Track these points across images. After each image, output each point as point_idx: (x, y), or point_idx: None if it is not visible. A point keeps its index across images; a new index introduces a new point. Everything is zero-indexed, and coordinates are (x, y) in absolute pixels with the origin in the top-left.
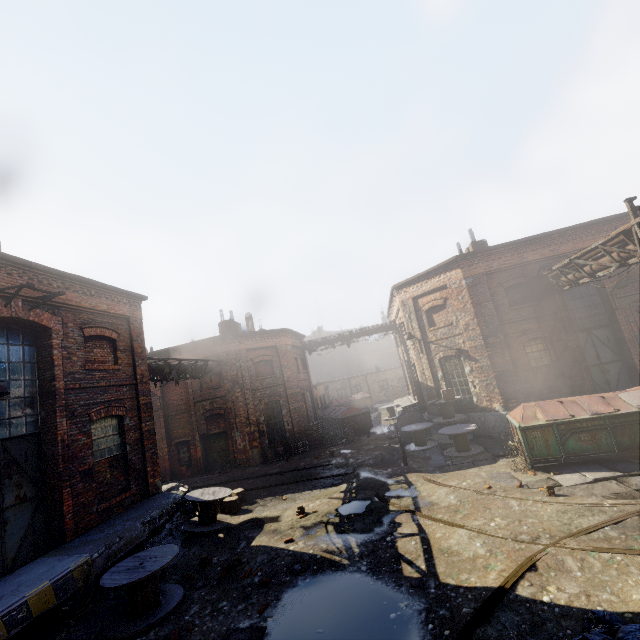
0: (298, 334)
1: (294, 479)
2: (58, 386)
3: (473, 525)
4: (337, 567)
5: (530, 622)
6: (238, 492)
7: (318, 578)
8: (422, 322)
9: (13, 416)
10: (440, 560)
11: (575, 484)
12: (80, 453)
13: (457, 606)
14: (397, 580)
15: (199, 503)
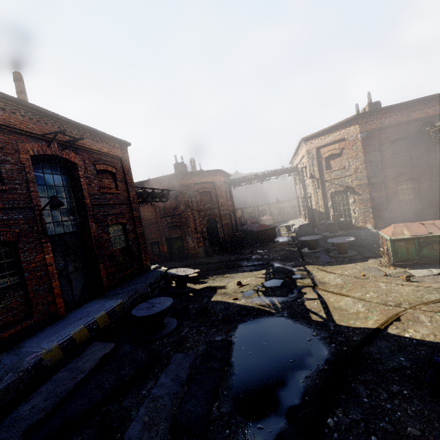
0: (227, 174)
1: (229, 266)
2: (87, 202)
3: (355, 295)
4: (268, 313)
5: (397, 346)
6: (196, 272)
7: (258, 318)
8: (321, 166)
9: (64, 220)
10: (335, 313)
11: (424, 275)
12: (105, 244)
13: (349, 336)
14: (308, 322)
15: (176, 276)
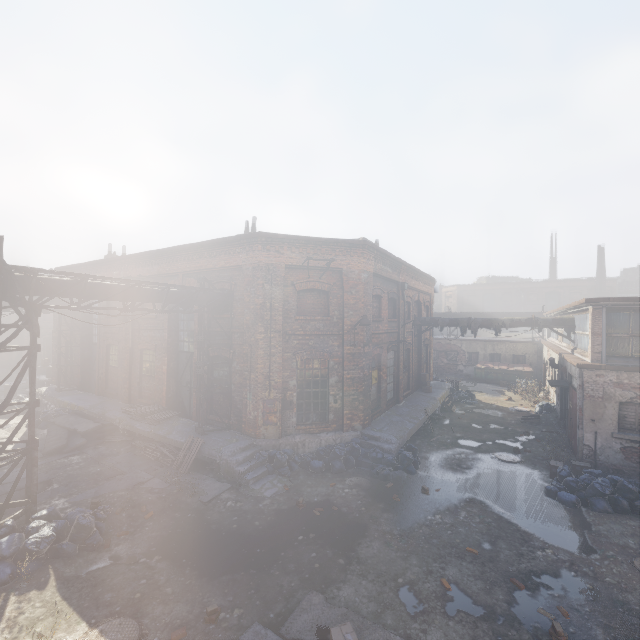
0: None
1: None
2: None
3: None
4: None
5: None
6: None
7: None
8: None
9: None
10: None
11: None
12: None
13: None
14: None
15: None
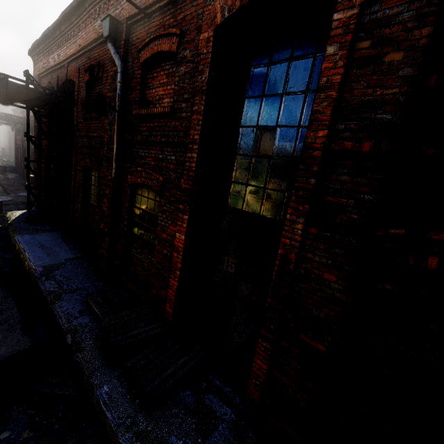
0: None
1: None
2: None
3: None
4: None
5: None
6: None
7: None
8: None
9: None
10: None
11: None
12: None
13: None
14: None
15: None
